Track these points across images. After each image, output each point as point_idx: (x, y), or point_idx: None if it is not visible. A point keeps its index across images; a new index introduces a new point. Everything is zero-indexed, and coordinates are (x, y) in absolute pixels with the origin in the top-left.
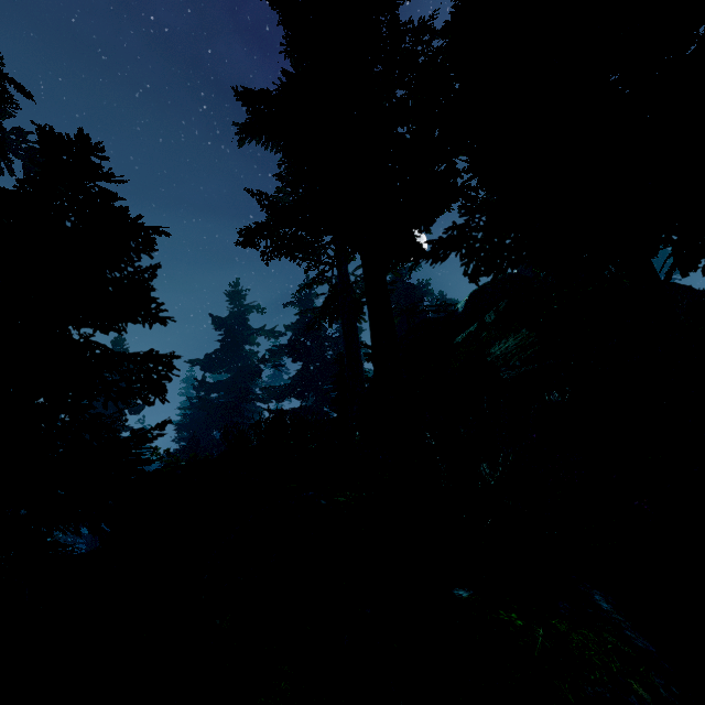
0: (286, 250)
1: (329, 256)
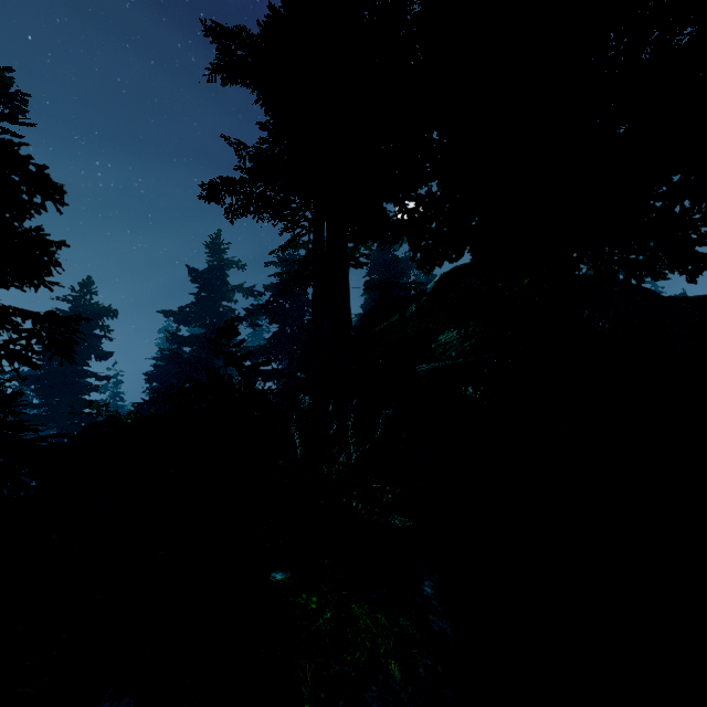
0: (253, 210)
1: (306, 219)
